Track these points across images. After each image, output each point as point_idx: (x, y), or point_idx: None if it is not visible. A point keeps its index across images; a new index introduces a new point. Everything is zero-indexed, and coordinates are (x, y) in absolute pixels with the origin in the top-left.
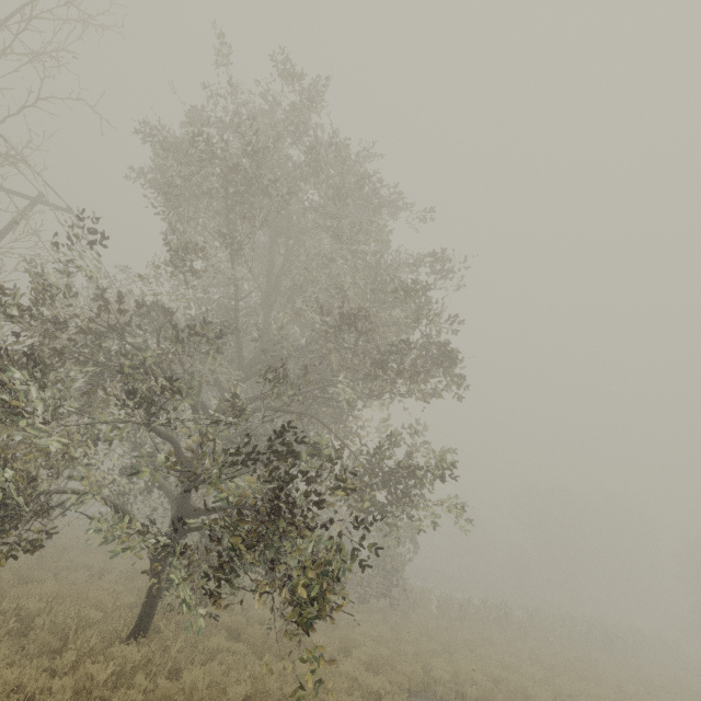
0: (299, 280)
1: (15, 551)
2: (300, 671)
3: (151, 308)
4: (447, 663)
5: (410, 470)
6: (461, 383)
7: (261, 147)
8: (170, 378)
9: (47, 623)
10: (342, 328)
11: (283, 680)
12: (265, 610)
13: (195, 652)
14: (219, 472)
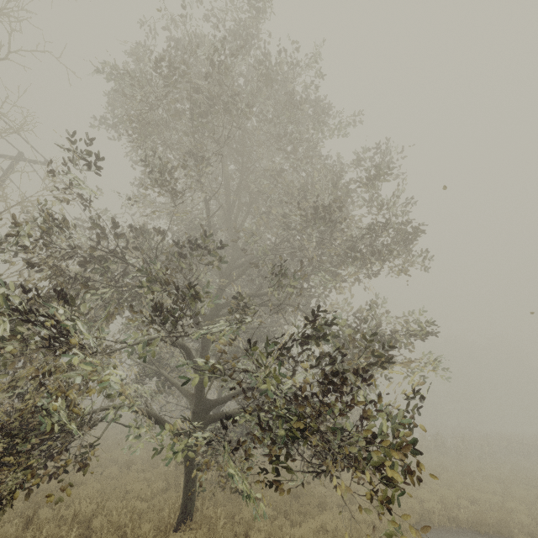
0: (256, 194)
1: (66, 466)
2: (329, 527)
3: (140, 233)
4: (429, 493)
5: (396, 338)
6: (425, 257)
7: (224, 63)
8: (187, 285)
9: (104, 523)
10: (318, 222)
11: (317, 537)
12: (270, 474)
13: (234, 524)
14: (280, 365)
